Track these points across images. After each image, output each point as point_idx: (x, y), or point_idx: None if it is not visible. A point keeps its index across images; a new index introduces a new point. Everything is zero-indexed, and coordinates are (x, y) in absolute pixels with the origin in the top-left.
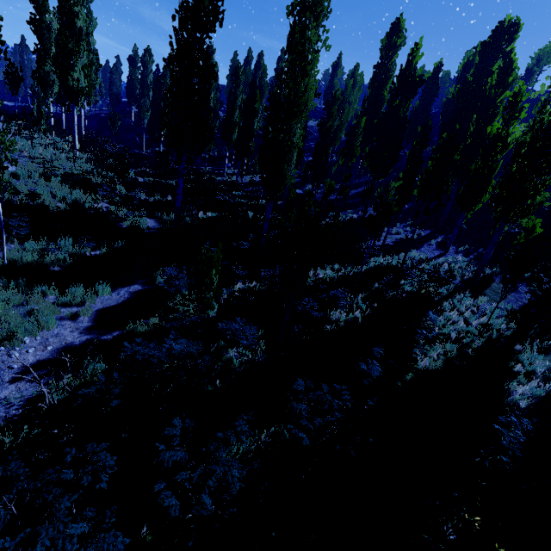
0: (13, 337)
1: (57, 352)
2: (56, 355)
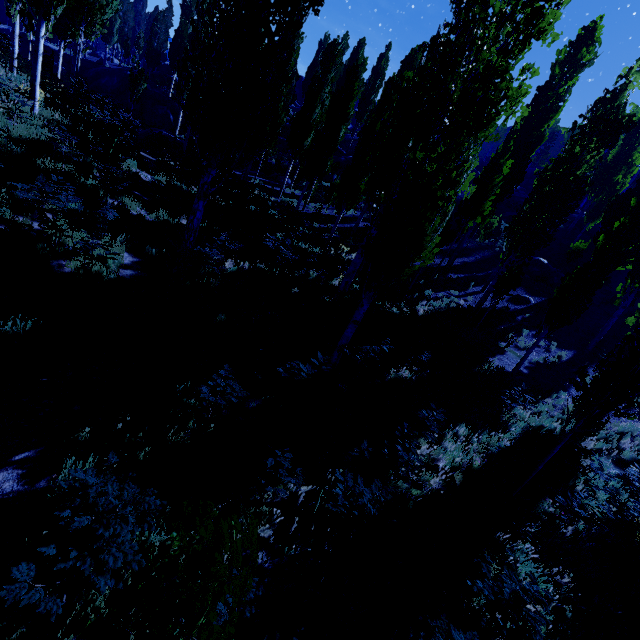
0: None
1: None
2: None
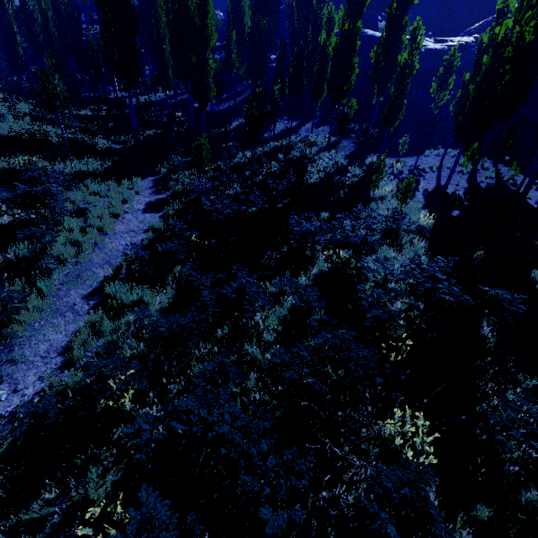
0: (128, 199)
1: (149, 204)
2: (150, 205)
